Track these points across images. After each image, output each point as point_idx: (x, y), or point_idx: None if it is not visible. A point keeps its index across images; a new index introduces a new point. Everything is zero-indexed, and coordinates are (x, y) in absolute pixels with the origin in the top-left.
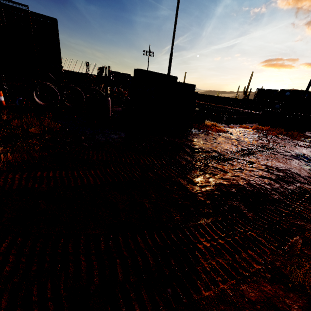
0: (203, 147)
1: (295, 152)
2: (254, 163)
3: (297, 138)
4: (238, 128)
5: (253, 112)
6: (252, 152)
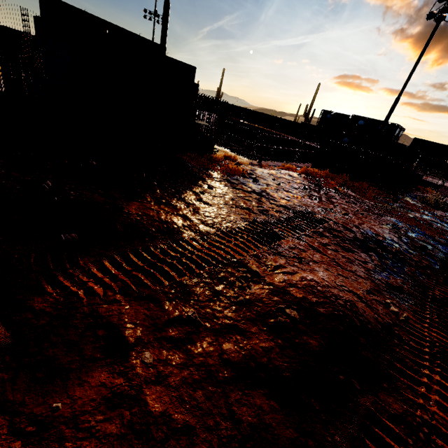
0: (138, 220)
1: (362, 230)
2: (260, 276)
3: (367, 195)
4: (276, 169)
5: (313, 145)
6: (272, 233)
